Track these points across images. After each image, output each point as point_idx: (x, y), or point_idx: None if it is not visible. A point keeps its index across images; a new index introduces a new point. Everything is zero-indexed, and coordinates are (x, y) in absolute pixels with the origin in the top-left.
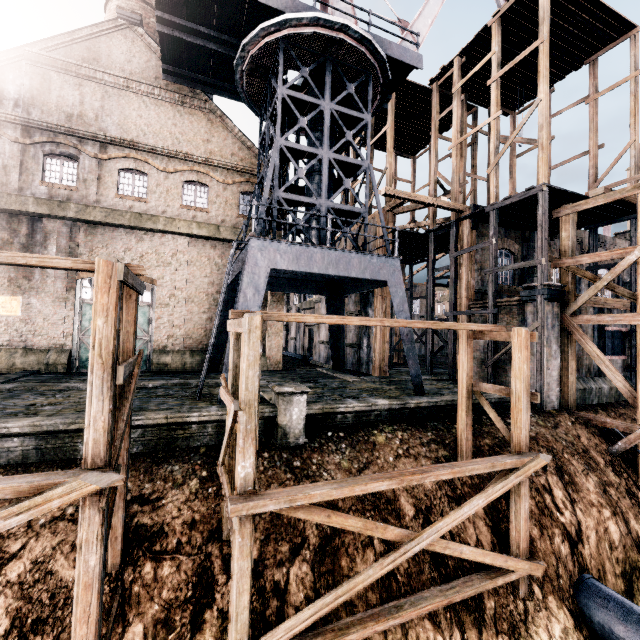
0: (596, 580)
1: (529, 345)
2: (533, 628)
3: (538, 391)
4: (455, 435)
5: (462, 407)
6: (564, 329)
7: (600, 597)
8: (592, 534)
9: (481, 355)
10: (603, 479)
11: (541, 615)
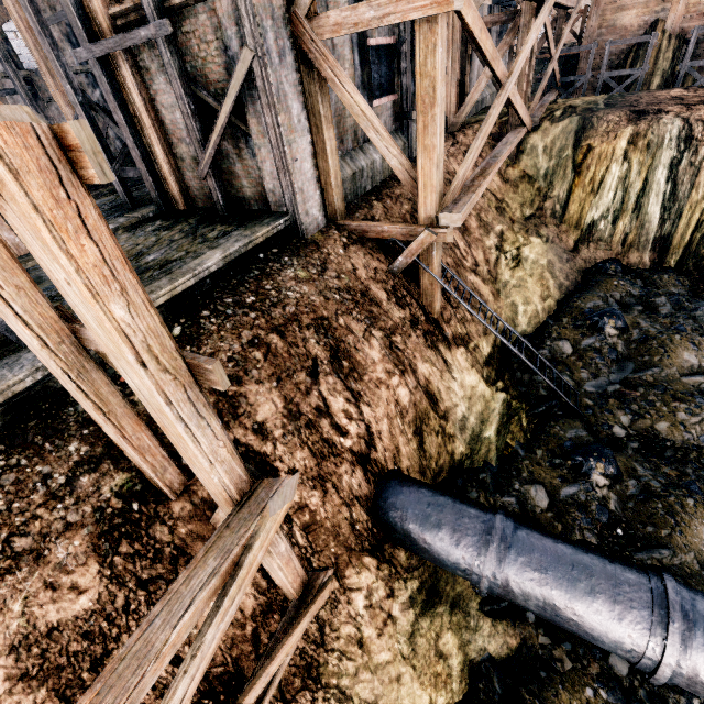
0: (393, 478)
1: (88, 204)
2: (334, 637)
3: (290, 210)
4: (140, 410)
5: (82, 402)
6: (305, 58)
7: (399, 509)
8: (384, 424)
9: (191, 151)
10: (388, 327)
11: (341, 608)
